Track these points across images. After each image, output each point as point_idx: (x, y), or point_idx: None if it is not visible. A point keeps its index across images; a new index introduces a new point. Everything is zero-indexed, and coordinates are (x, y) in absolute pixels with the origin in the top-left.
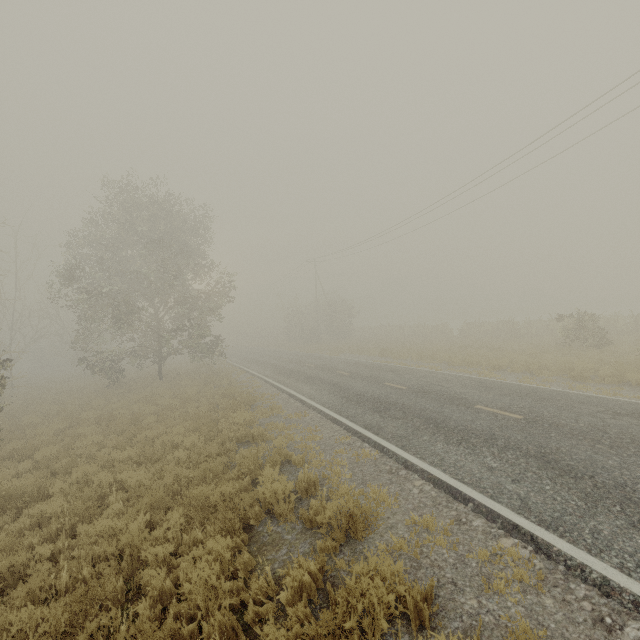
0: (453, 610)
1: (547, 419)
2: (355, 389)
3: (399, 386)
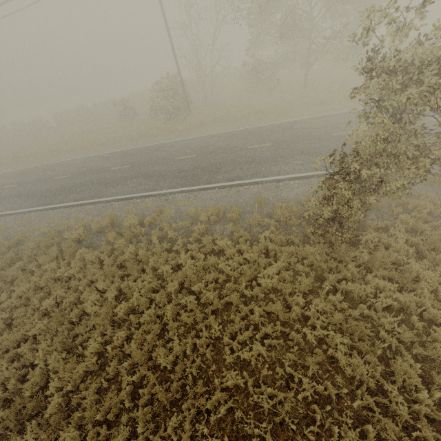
0: (145, 216)
1: (137, 163)
2: (40, 190)
3: (65, 176)
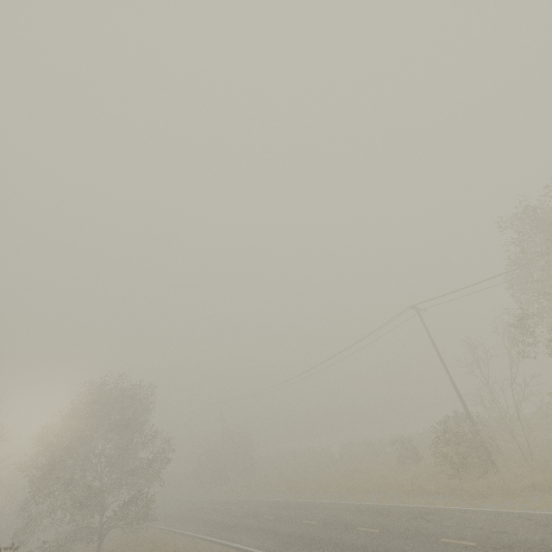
0: None
1: (389, 529)
2: (284, 531)
3: (312, 522)
